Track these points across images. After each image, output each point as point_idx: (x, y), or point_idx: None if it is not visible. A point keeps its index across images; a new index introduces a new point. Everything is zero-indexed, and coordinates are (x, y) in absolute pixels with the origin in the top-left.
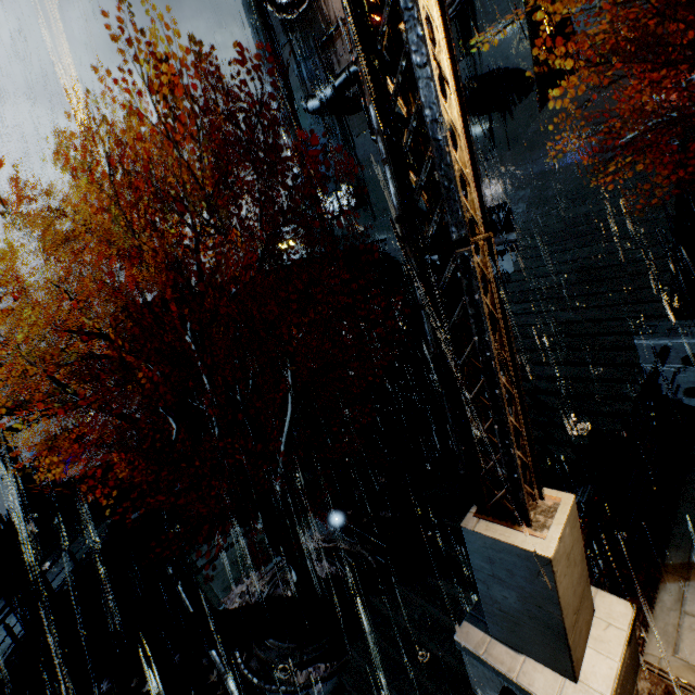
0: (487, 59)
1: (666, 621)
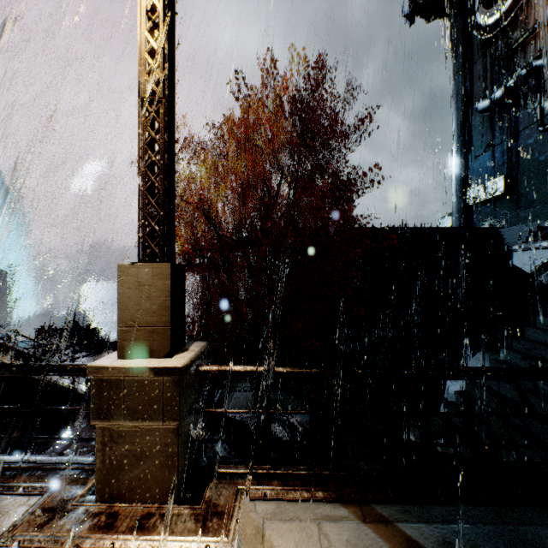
0: None
1: (296, 510)
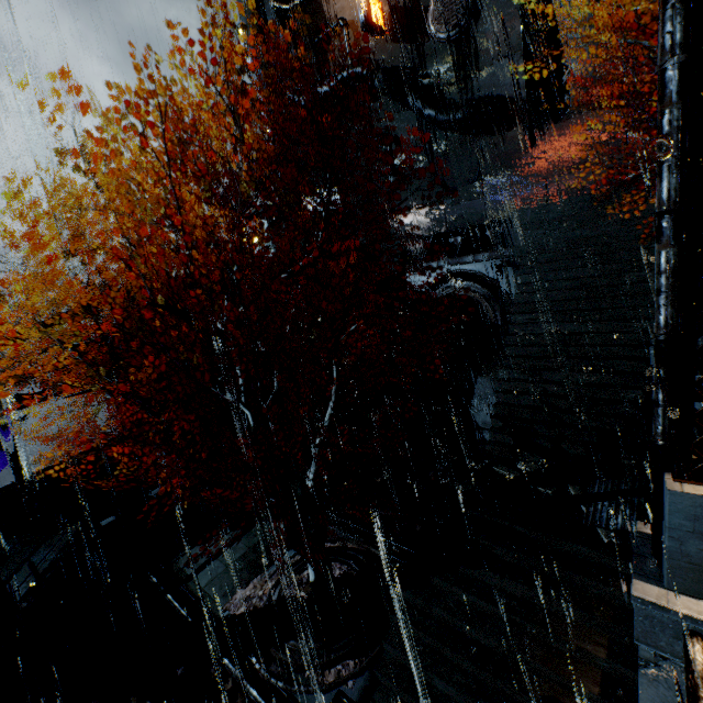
0: (484, 84)
1: None
